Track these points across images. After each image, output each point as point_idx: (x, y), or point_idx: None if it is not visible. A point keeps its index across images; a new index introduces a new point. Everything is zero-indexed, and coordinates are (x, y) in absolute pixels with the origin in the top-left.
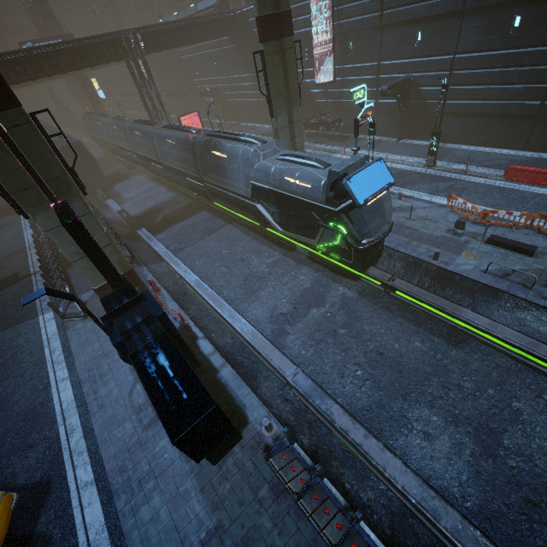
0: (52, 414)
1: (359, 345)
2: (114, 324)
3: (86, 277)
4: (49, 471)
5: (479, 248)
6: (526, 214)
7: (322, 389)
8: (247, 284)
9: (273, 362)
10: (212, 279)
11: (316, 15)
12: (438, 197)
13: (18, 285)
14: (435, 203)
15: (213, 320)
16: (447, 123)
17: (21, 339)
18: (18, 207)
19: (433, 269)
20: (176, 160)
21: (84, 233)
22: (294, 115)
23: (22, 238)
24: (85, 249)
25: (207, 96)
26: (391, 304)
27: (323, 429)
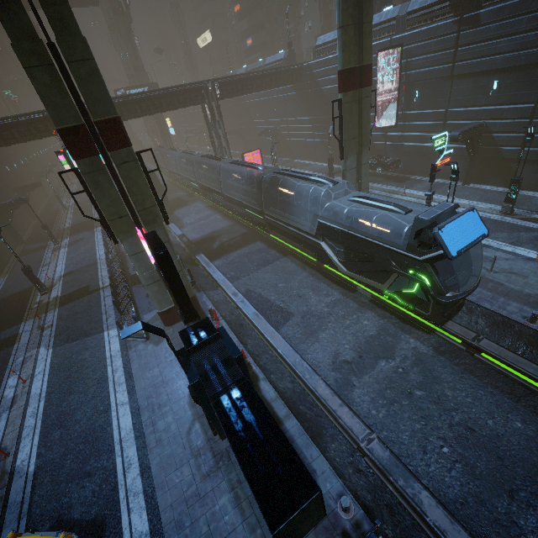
0: (111, 441)
1: (441, 414)
2: (190, 360)
3: (155, 300)
4: (105, 509)
5: None
6: None
7: (405, 466)
8: (305, 322)
9: (342, 421)
10: (268, 313)
11: (382, 67)
12: (521, 248)
13: (88, 297)
14: (519, 255)
15: (271, 359)
16: (523, 170)
17: (87, 353)
18: (111, 232)
19: (530, 333)
20: (237, 192)
21: (170, 264)
22: (363, 158)
23: (95, 253)
24: (169, 279)
25: (265, 135)
26: (477, 368)
27: (407, 519)
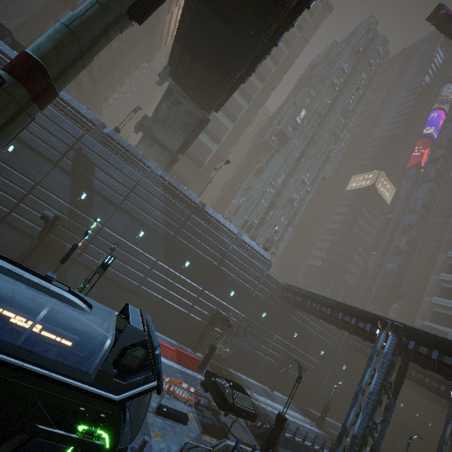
0: None
1: None
2: None
3: None
4: None
5: (156, 422)
6: (171, 379)
7: None
8: None
9: None
10: None
11: None
12: None
13: None
14: None
15: None
16: (75, 269)
17: None
18: None
19: None
20: None
21: None
22: None
23: None
24: None
25: None
26: None
27: None
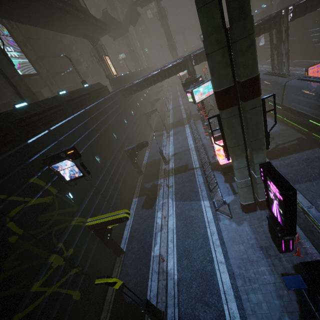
0: (217, 287)
1: None
2: (316, 297)
3: (242, 197)
4: None
5: None
6: None
7: None
8: None
9: None
10: None
11: None
12: None
13: (188, 173)
14: None
15: None
16: None
17: (193, 213)
18: (227, 153)
19: None
20: (298, 103)
21: (293, 200)
22: None
23: (187, 142)
24: (287, 209)
25: None
26: None
27: None
